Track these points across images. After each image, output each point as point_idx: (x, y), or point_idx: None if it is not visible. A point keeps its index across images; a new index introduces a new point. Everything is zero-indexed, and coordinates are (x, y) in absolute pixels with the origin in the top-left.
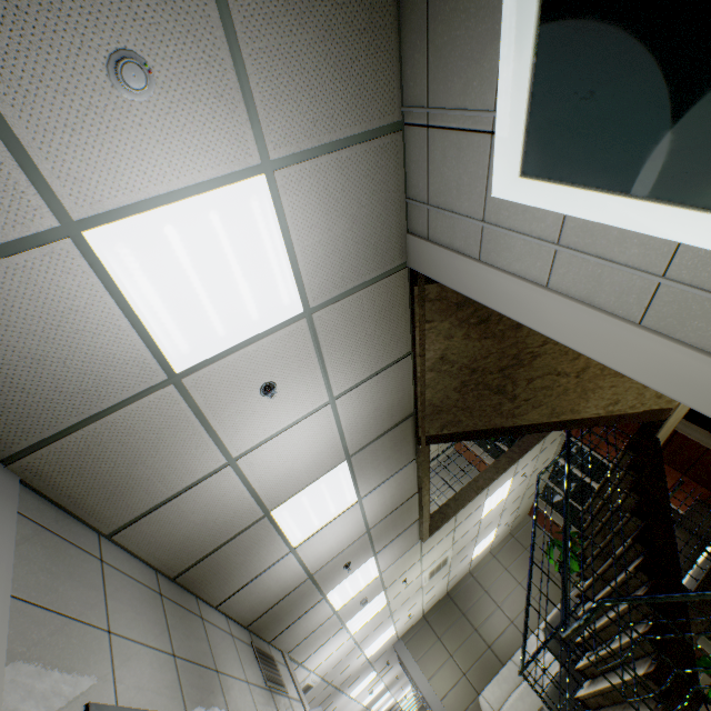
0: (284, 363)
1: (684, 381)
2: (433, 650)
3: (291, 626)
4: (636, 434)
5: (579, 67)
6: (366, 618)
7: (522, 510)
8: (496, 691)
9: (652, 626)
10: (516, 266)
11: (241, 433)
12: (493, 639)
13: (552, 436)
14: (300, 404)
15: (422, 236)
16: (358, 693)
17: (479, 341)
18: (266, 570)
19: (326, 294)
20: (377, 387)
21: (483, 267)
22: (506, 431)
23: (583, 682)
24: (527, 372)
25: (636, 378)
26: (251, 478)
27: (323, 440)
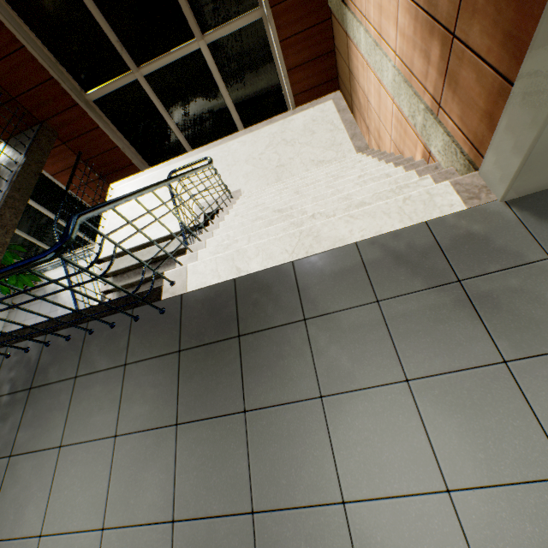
0: None
1: None
2: None
3: None
4: (205, 218)
5: None
6: None
7: None
8: None
9: None
10: None
11: None
12: None
13: None
14: None
15: None
16: None
17: None
18: None
19: None
20: None
21: None
22: None
23: None
24: None
25: None
26: None
27: None
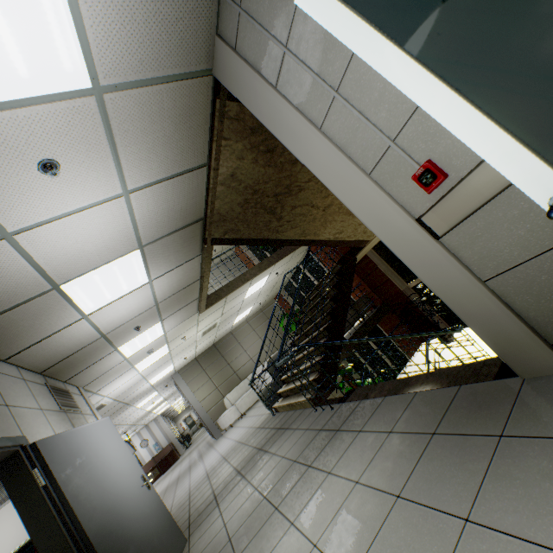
0: (69, 143)
1: (381, 220)
2: (199, 377)
3: (86, 370)
4: (346, 254)
5: None
6: (151, 361)
7: (271, 296)
8: (235, 394)
9: (323, 357)
10: (303, 103)
11: (17, 209)
12: (239, 368)
13: (300, 250)
14: (90, 191)
15: (231, 44)
16: (143, 405)
17: (264, 168)
18: (58, 332)
19: (120, 75)
20: (172, 189)
21: (278, 96)
22: (270, 242)
23: (283, 386)
24: (293, 201)
25: (356, 214)
26: (34, 254)
27: (116, 229)
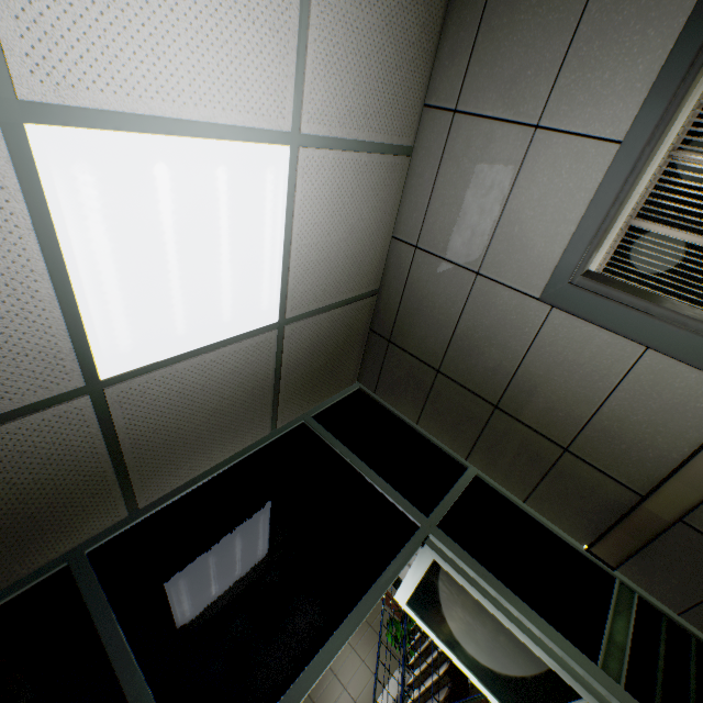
0: None
1: None
2: None
3: None
4: None
5: (427, 603)
6: None
7: None
8: None
9: None
10: None
11: None
12: None
13: None
14: None
15: None
16: None
17: None
18: None
19: None
20: None
21: None
22: None
23: None
24: None
25: None
26: None
27: None
